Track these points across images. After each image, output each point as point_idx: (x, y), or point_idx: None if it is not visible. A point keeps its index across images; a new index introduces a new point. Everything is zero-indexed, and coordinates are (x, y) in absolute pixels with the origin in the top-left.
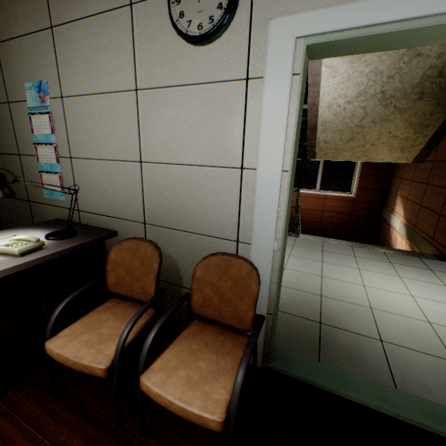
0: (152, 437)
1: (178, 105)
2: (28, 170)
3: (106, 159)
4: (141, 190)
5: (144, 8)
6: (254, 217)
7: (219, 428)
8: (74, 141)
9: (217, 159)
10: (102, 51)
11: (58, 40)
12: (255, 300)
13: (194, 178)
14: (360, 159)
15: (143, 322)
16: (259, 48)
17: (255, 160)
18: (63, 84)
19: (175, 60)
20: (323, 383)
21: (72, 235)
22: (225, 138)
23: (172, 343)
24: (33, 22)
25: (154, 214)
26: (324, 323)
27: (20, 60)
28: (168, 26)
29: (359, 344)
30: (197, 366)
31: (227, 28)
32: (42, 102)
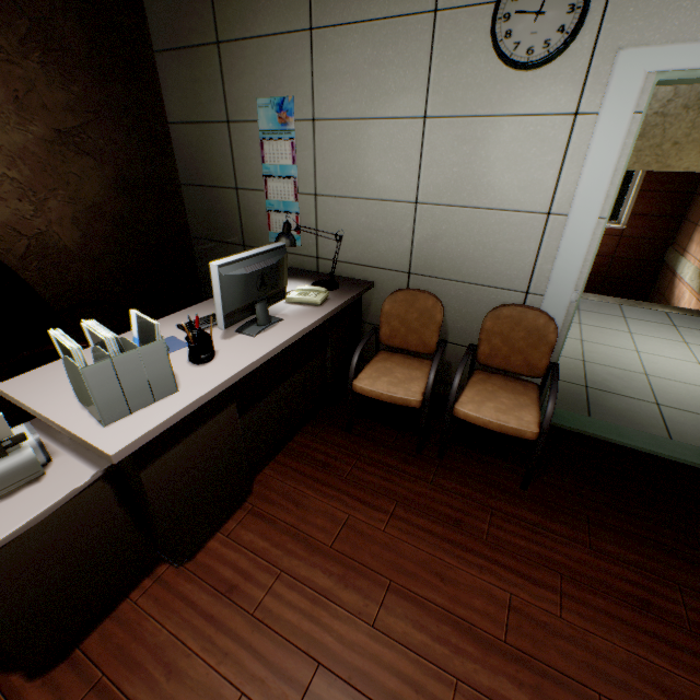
0: (449, 460)
1: (478, 139)
2: (248, 208)
3: (368, 199)
4: (410, 236)
5: (453, 18)
6: (554, 267)
7: (533, 438)
8: (323, 175)
9: (519, 203)
10: (383, 66)
11: (317, 47)
12: (552, 348)
13: (484, 223)
14: (649, 167)
15: (428, 370)
16: (598, 80)
17: (567, 206)
18: (318, 104)
19: (485, 85)
20: (597, 433)
21: (338, 286)
22: (534, 180)
23: (466, 386)
24: (282, 20)
25: (423, 263)
26: (590, 387)
27: (254, 69)
28: (483, 44)
29: (632, 406)
30: (500, 401)
31: (563, 53)
32: (283, 124)
